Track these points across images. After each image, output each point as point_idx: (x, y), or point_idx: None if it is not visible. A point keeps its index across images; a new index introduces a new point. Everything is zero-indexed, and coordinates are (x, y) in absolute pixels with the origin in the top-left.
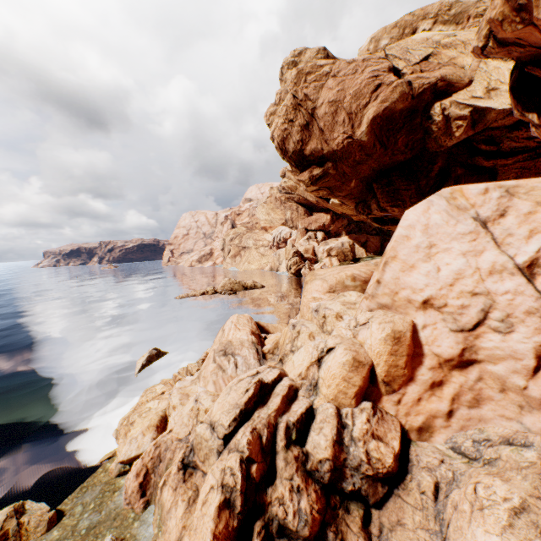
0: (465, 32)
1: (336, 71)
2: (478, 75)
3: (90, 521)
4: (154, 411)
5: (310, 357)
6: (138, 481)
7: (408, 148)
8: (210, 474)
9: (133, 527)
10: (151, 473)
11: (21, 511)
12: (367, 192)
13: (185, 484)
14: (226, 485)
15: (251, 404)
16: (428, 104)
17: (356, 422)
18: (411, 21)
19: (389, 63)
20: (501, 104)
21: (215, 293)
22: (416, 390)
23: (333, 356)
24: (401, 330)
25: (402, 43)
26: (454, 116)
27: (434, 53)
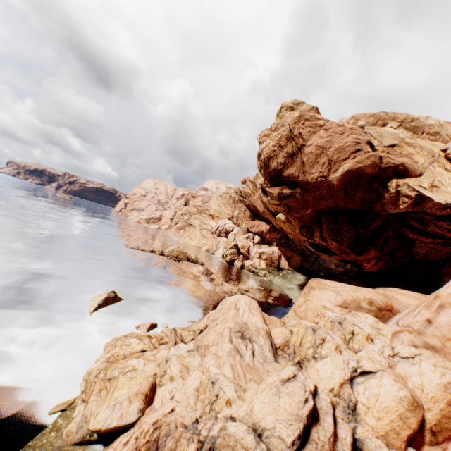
0: (421, 140)
1: (328, 126)
2: (426, 172)
3: None
4: (142, 373)
5: (343, 373)
6: None
7: (361, 202)
8: None
9: None
10: None
11: None
12: (315, 221)
13: None
14: None
15: (309, 419)
16: (387, 177)
17: None
18: (384, 117)
19: (368, 138)
20: (439, 199)
21: (162, 255)
22: None
23: (378, 383)
24: None
25: (377, 129)
26: (403, 193)
27: (398, 145)
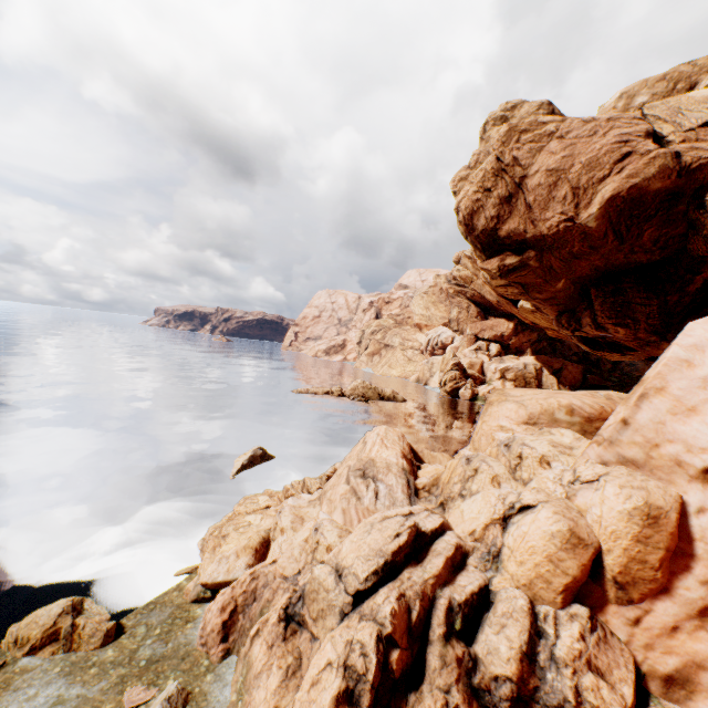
0: None
1: (564, 131)
2: None
3: (153, 651)
4: (255, 528)
5: (492, 510)
6: (221, 617)
7: (658, 245)
8: (329, 643)
9: (204, 681)
10: (240, 612)
11: (79, 609)
12: (579, 299)
13: (285, 644)
14: (351, 668)
15: (400, 556)
16: (702, 186)
17: (561, 633)
18: (689, 73)
19: (647, 126)
20: None
21: (342, 396)
22: (671, 610)
23: (532, 518)
24: (662, 507)
25: (672, 101)
26: None
27: None
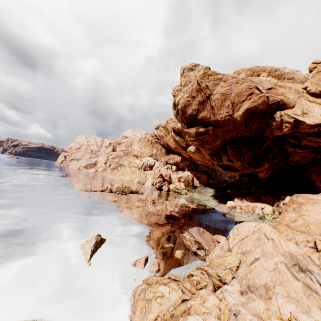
0: (287, 83)
1: (225, 79)
2: (297, 104)
3: None
4: None
5: None
6: None
7: (255, 130)
8: None
9: None
10: None
11: None
12: (221, 149)
13: None
14: None
15: None
16: (273, 110)
17: None
18: (257, 70)
19: (255, 84)
20: (310, 121)
21: (111, 192)
22: None
23: None
24: None
25: (257, 78)
26: (285, 120)
27: (273, 88)
